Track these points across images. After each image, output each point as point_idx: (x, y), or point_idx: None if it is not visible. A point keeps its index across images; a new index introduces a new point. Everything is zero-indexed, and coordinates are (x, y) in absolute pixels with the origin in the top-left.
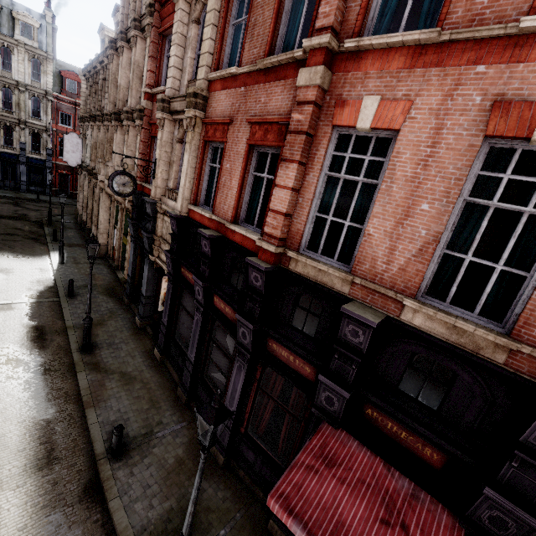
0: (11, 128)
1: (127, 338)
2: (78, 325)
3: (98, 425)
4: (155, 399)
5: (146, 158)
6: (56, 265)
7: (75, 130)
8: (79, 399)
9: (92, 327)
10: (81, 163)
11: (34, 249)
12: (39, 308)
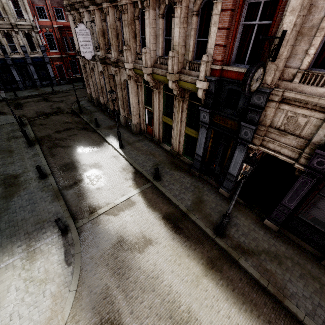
0: (9, 35)
1: (231, 211)
2: (189, 207)
3: (309, 319)
4: (313, 274)
5: (228, 34)
6: (121, 151)
7: (52, 21)
8: (261, 287)
9: (200, 207)
10: (94, 54)
11: (93, 139)
12: (149, 197)
